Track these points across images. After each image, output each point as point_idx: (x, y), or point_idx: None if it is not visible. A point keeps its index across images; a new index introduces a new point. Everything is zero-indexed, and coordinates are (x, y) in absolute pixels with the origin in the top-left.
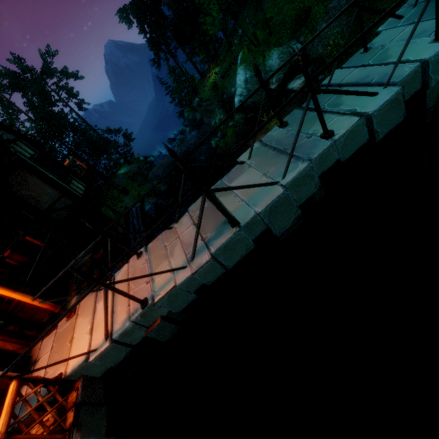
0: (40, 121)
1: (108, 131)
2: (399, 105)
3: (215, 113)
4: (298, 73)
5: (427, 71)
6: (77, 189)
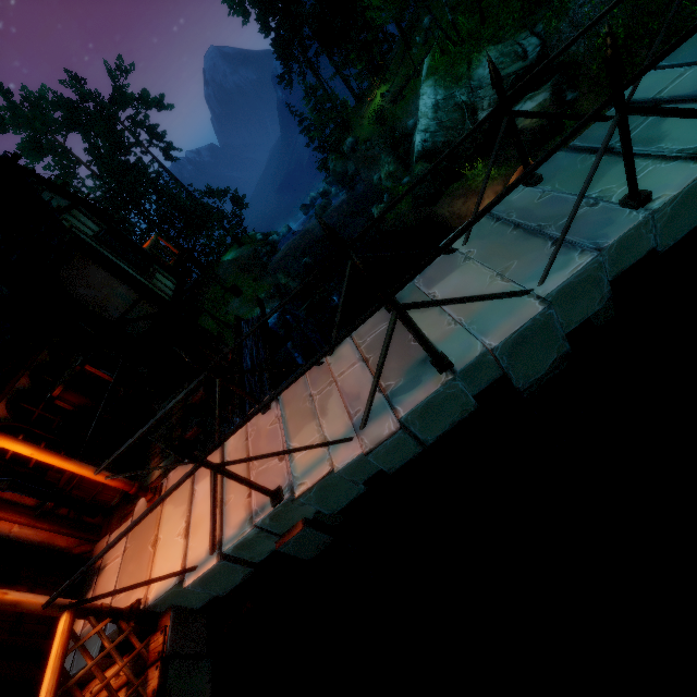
0: (108, 177)
1: (209, 193)
2: None
3: (379, 162)
4: (529, 90)
5: None
6: (163, 288)
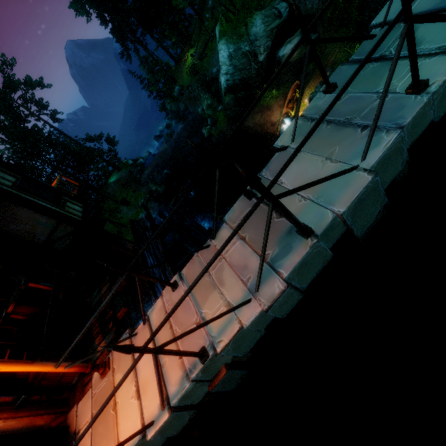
0: (14, 141)
1: (89, 139)
2: None
3: (200, 99)
4: (287, 37)
5: None
6: (74, 212)
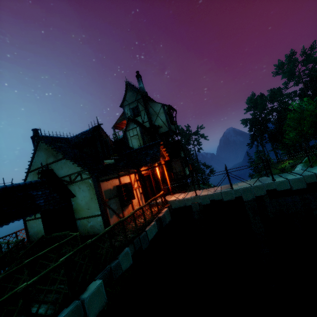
0: None
1: (204, 164)
2: (303, 182)
3: None
4: None
5: (316, 176)
6: (186, 172)
